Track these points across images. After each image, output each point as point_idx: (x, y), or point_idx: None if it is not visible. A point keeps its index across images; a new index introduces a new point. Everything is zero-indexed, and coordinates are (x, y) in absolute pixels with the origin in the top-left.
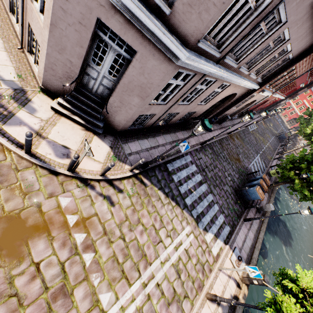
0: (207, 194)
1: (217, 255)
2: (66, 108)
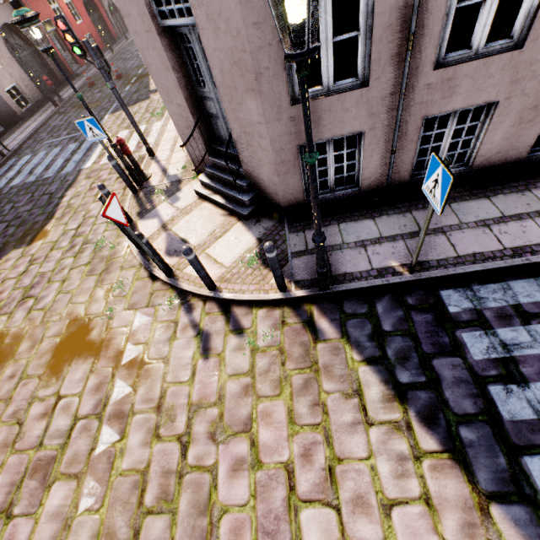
0: None
1: None
2: (208, 188)
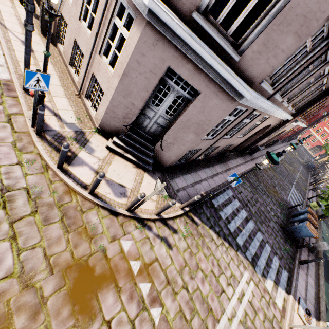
0: (255, 233)
1: (282, 307)
2: (119, 147)
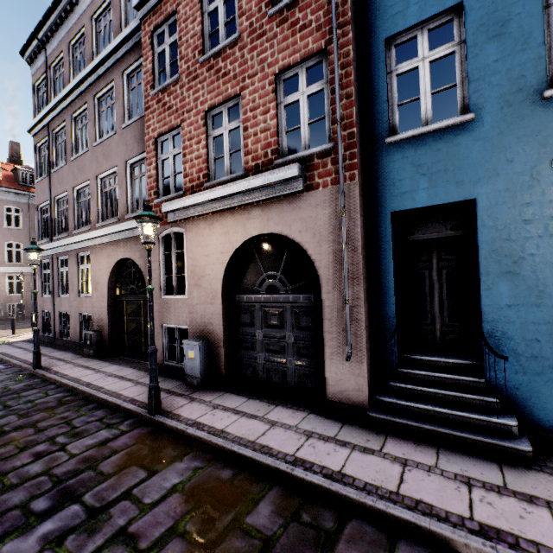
0: None
1: None
2: None
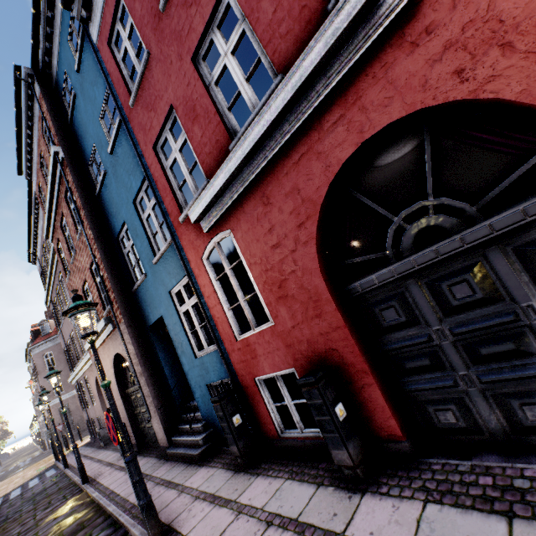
0: None
1: None
2: None
